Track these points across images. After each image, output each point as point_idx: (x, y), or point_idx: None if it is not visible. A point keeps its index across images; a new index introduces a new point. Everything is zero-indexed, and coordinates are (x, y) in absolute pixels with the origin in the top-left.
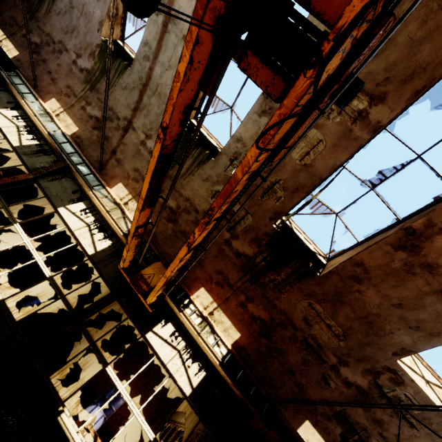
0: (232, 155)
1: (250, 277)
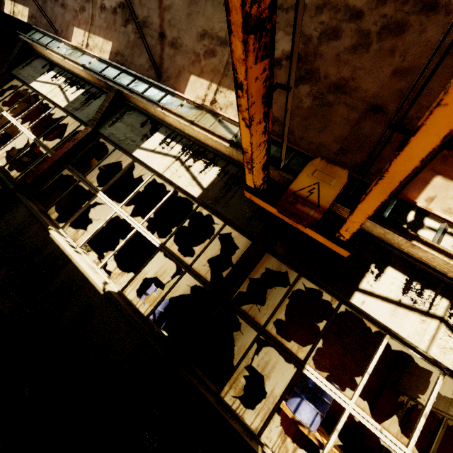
0: None
1: None
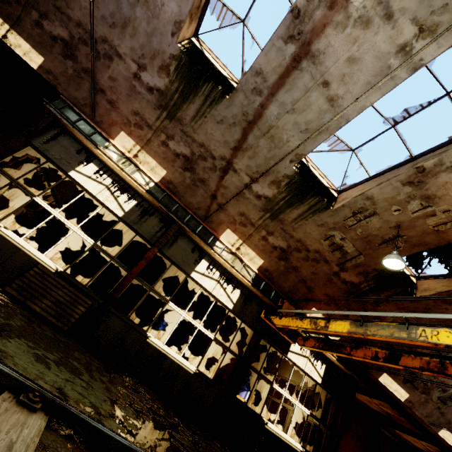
0: (356, 209)
1: (353, 297)
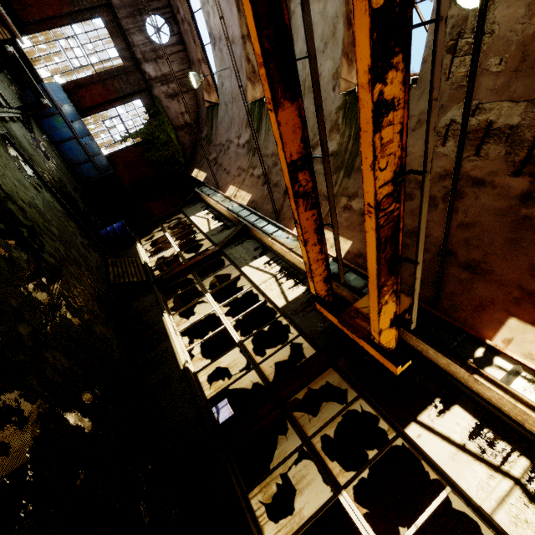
0: (448, 40)
1: None
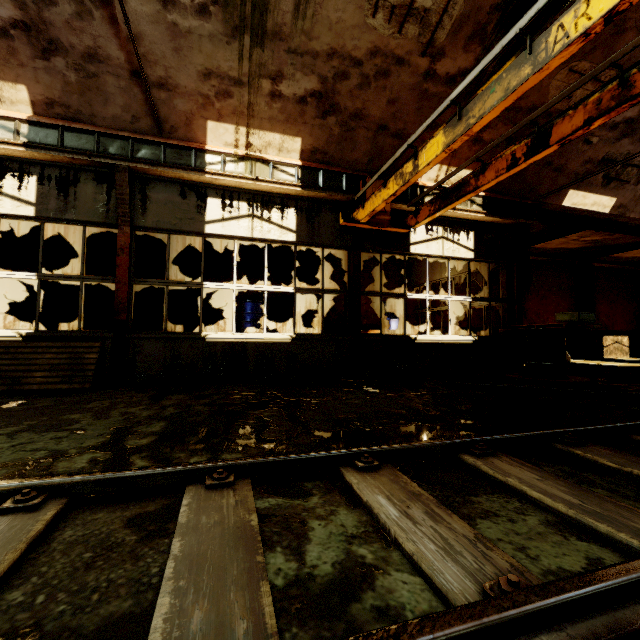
0: None
1: None
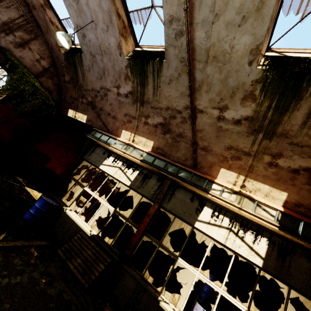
0: None
1: None
